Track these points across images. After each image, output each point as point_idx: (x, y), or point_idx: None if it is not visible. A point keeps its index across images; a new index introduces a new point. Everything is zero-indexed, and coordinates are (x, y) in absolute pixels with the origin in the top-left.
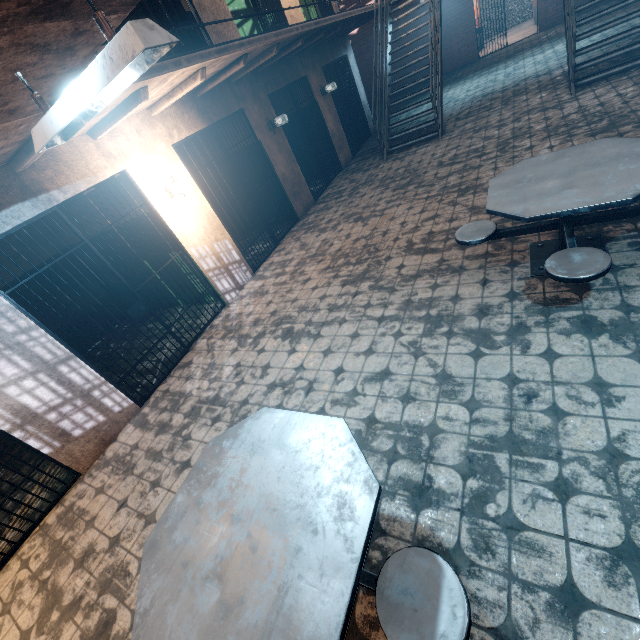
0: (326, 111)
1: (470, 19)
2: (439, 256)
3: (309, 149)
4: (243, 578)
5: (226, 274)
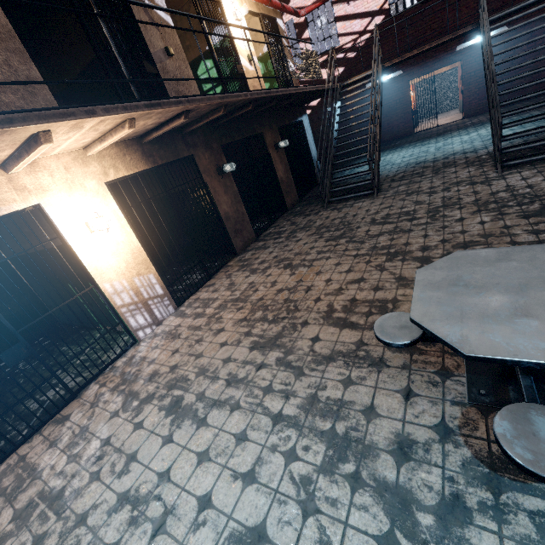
0: (278, 162)
1: (408, 104)
2: (358, 335)
3: (257, 192)
4: None
5: (143, 309)
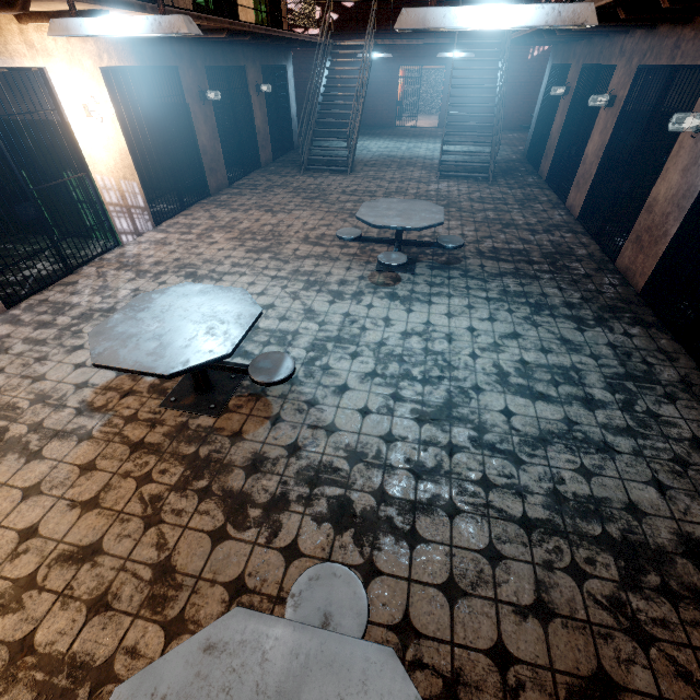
0: (257, 107)
1: (394, 91)
2: (325, 249)
3: (234, 134)
4: (176, 338)
5: (127, 215)
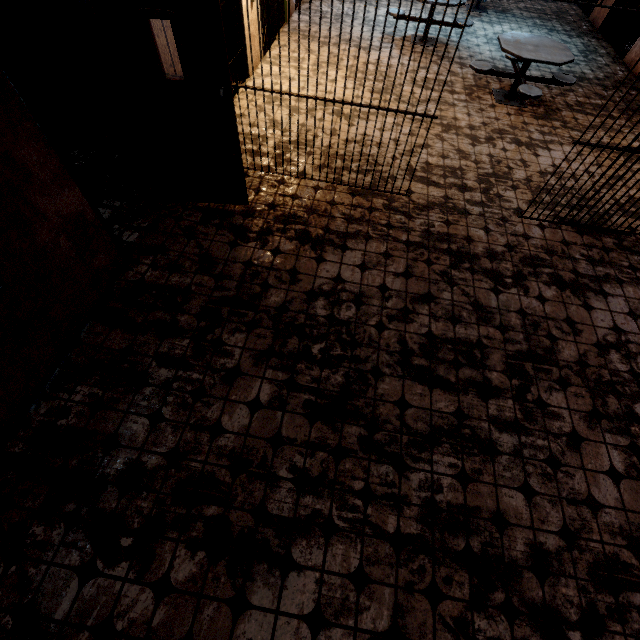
0: None
1: None
2: None
3: None
4: None
5: None
